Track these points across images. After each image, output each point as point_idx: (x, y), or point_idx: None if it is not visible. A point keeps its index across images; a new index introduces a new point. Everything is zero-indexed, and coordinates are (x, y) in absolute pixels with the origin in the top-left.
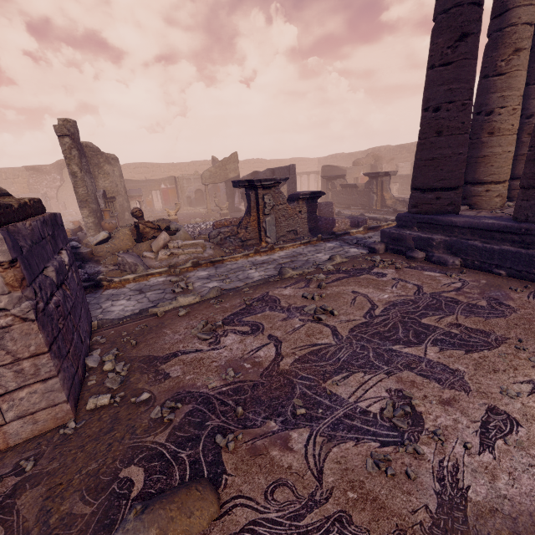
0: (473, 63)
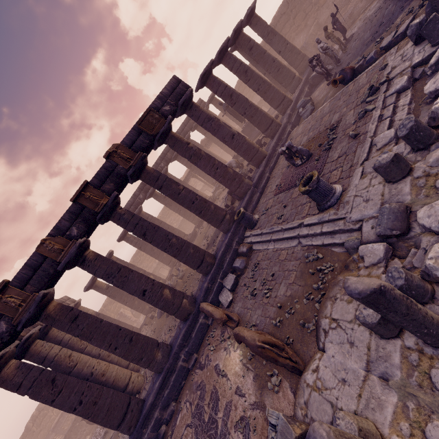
0: (70, 378)
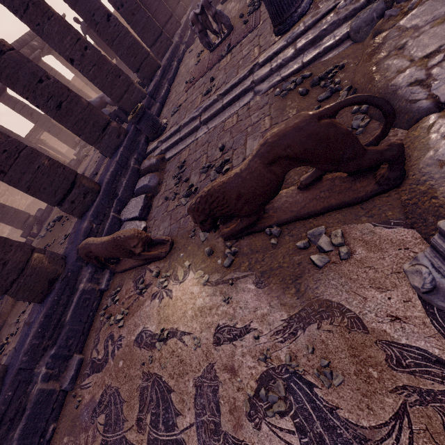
0: None
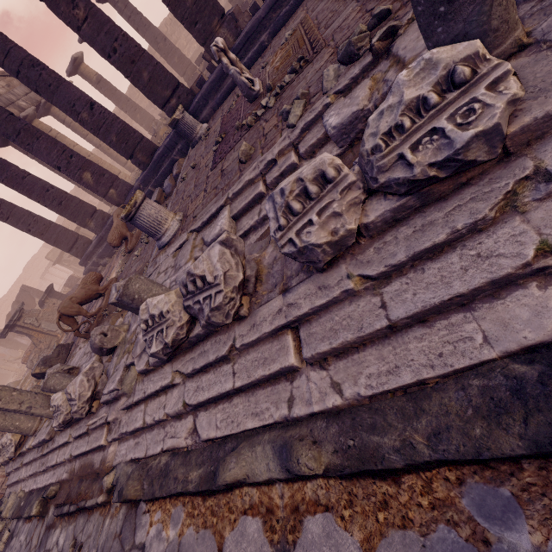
0: (16, 209)
